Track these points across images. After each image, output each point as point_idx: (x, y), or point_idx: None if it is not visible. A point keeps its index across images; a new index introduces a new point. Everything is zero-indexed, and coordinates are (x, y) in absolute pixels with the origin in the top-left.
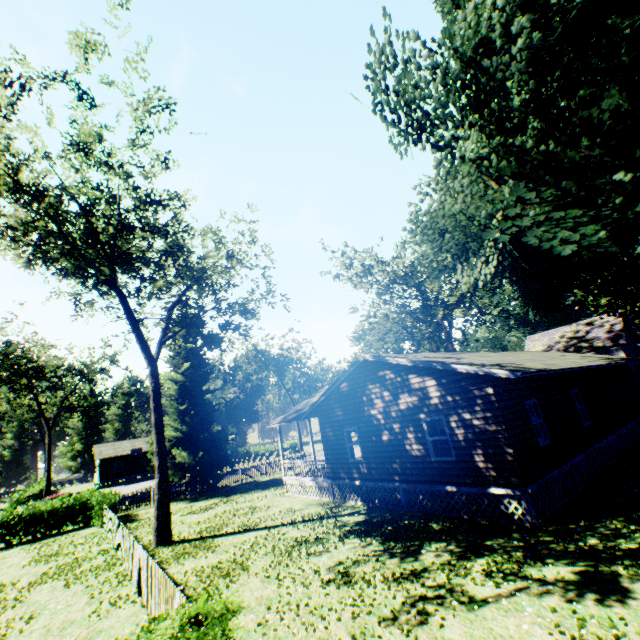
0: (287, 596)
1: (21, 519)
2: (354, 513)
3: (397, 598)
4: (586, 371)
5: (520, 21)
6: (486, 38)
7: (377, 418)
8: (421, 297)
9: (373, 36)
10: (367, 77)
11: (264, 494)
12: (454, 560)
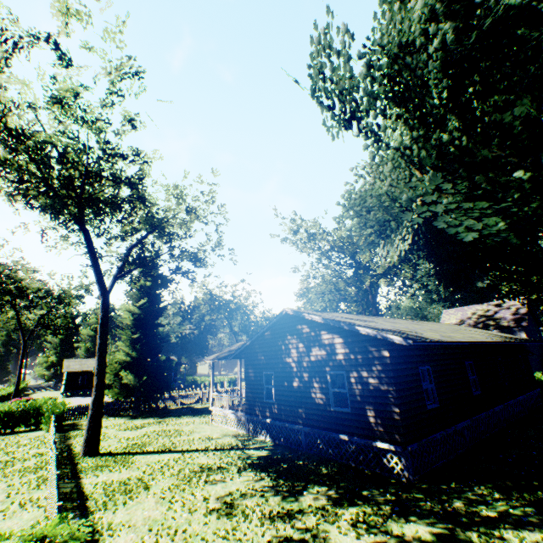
0: (171, 520)
1: None
2: (260, 448)
3: (265, 536)
4: (483, 346)
5: (444, 28)
6: (415, 41)
7: (291, 366)
8: (355, 265)
9: (316, 29)
10: (310, 66)
11: (193, 420)
12: (329, 505)
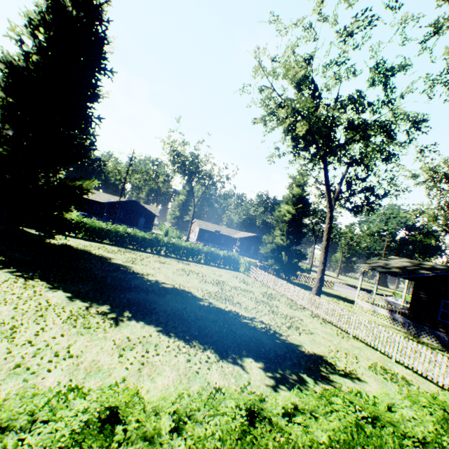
0: None
1: (212, 254)
2: (440, 350)
3: None
4: None
5: None
6: None
7: None
8: None
9: None
10: None
11: (333, 300)
12: None
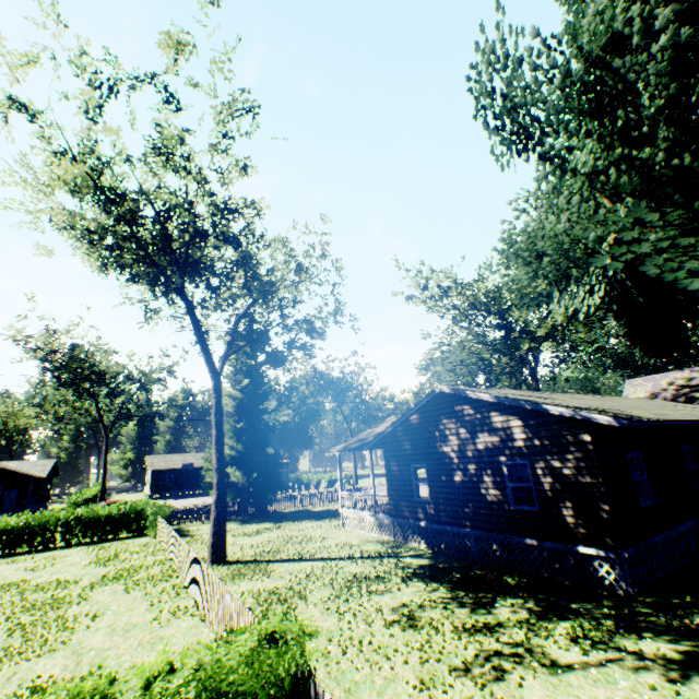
0: (348, 631)
1: (80, 520)
2: (417, 555)
3: (469, 650)
4: None
5: (662, 12)
6: (617, 33)
7: (450, 456)
8: (503, 326)
9: (482, 32)
10: (470, 78)
11: (318, 524)
12: (533, 619)
